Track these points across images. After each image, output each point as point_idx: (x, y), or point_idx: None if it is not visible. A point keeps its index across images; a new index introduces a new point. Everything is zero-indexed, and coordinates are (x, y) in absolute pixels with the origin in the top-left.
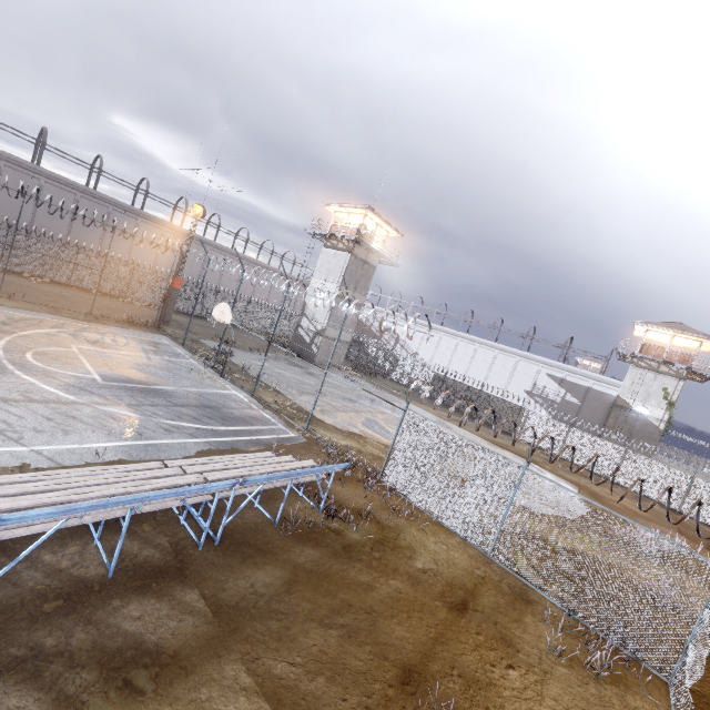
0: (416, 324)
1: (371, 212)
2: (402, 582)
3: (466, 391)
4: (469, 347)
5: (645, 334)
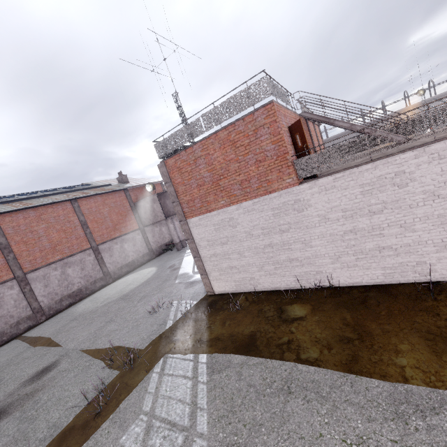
0: None
1: None
2: None
3: None
4: None
5: None
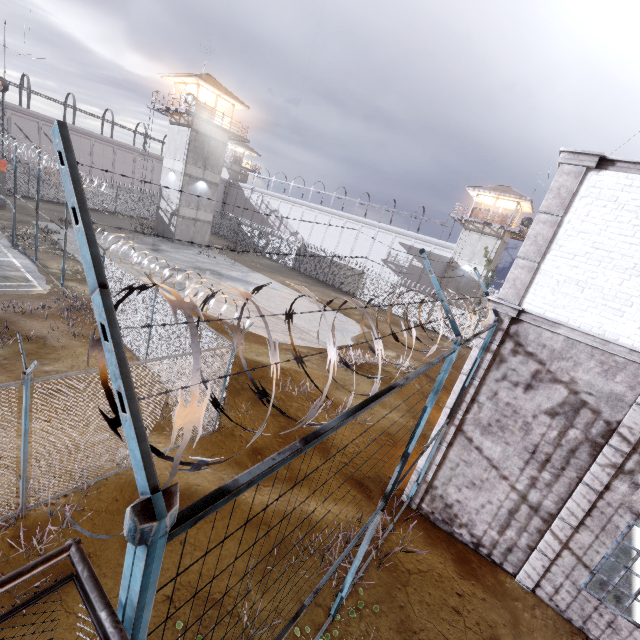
0: (296, 204)
1: (201, 80)
2: (6, 377)
3: (321, 261)
4: (339, 223)
5: (475, 199)
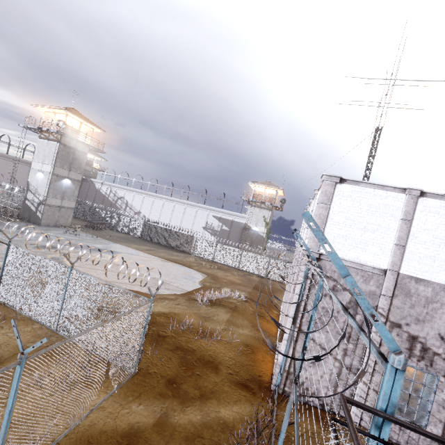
0: (138, 193)
1: (69, 112)
2: None
3: (163, 231)
4: (171, 205)
5: (254, 188)
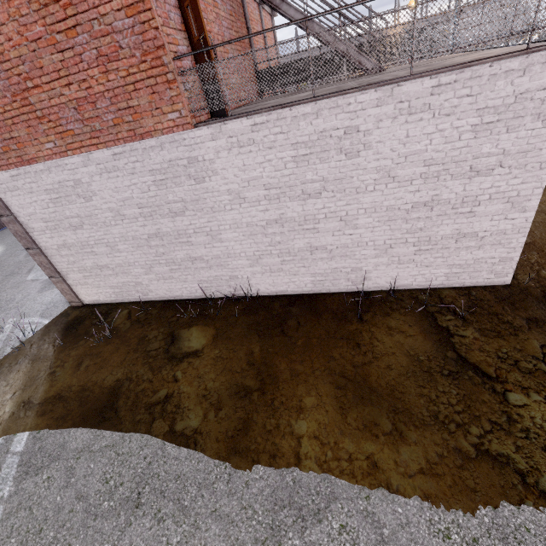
0: None
1: None
2: None
3: None
4: None
5: None
